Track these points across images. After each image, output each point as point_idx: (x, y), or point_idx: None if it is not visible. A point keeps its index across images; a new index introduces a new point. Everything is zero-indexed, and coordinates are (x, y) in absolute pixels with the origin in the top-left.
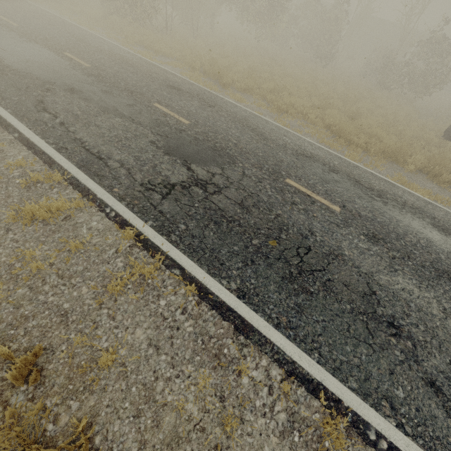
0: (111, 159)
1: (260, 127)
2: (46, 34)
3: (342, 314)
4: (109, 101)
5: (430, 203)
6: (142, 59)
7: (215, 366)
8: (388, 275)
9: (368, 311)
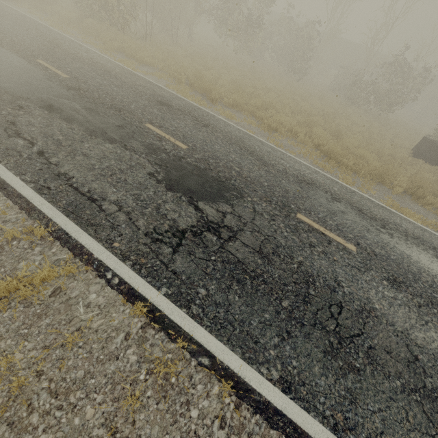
0: (106, 200)
1: (257, 150)
2: (13, 37)
3: (396, 396)
4: (95, 121)
5: (425, 230)
6: (125, 69)
7: None
8: (422, 330)
9: (419, 386)
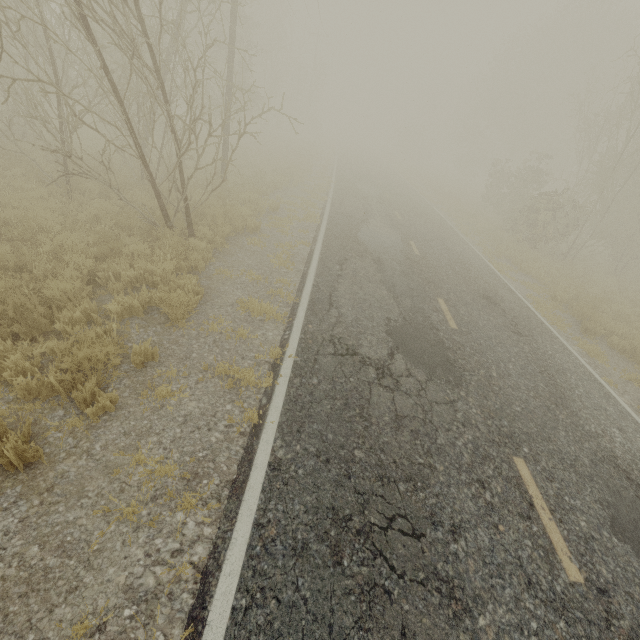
0: (337, 309)
1: (574, 391)
2: (414, 228)
3: (339, 639)
4: (397, 279)
5: None
6: (488, 268)
7: (185, 478)
8: None
9: None
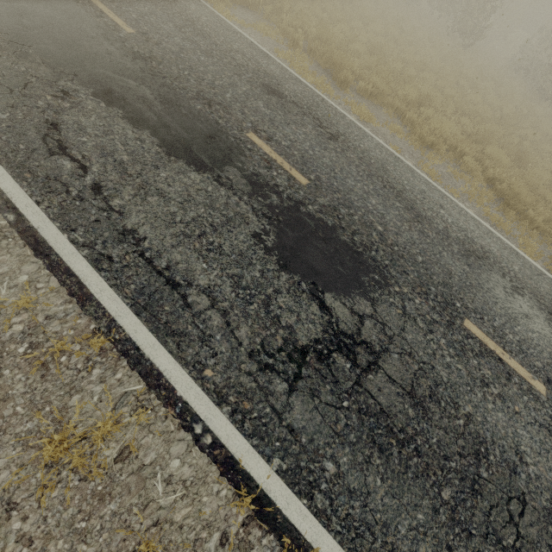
0: (193, 286)
1: (407, 189)
2: None
3: None
4: (175, 125)
5: None
6: (215, 16)
7: None
8: None
9: None
